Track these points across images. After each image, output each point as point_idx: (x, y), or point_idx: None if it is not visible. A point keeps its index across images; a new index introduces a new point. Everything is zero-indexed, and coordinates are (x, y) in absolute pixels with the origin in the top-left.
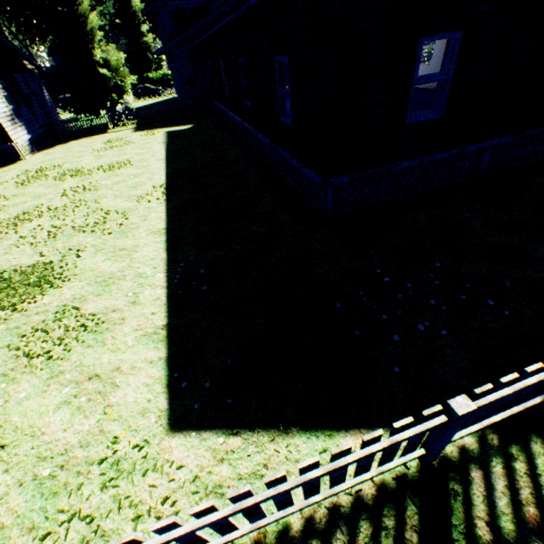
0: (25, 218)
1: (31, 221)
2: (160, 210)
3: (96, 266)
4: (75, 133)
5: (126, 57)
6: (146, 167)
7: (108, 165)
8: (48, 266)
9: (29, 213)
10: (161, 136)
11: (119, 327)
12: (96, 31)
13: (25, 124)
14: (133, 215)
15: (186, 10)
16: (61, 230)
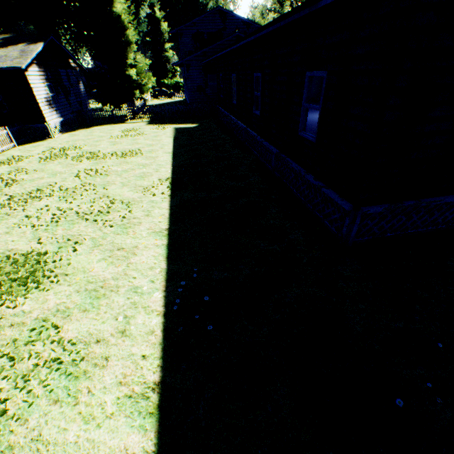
0: (36, 195)
1: (41, 199)
2: (163, 206)
3: (90, 266)
4: (99, 120)
5: (149, 66)
6: (154, 158)
7: (121, 151)
8: (41, 257)
9: (41, 191)
10: (170, 131)
11: (99, 373)
12: (130, 42)
13: (60, 109)
14: (137, 208)
15: (204, 34)
16: (65, 214)
